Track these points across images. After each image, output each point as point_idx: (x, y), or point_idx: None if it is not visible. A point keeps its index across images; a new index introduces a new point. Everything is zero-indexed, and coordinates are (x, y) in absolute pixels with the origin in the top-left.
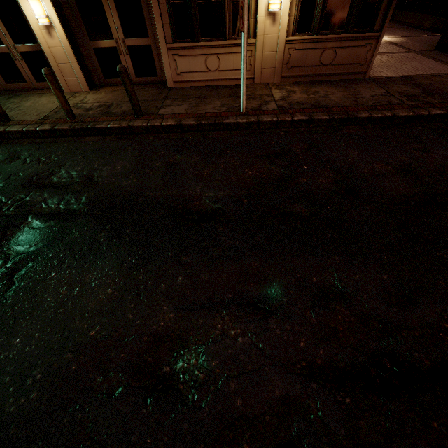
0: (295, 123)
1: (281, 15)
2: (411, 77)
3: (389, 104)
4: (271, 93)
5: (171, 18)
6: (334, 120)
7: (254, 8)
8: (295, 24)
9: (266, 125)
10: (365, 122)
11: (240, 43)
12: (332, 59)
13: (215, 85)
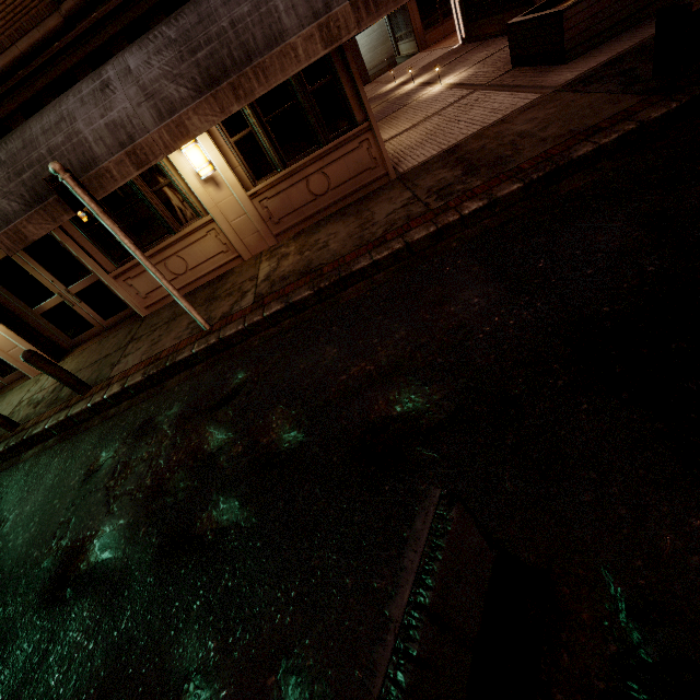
0: (272, 319)
1: (222, 174)
2: (458, 145)
3: (406, 223)
4: (257, 272)
5: (97, 245)
6: (325, 290)
7: (184, 184)
8: (247, 172)
9: (235, 339)
10: (373, 271)
11: (194, 229)
12: (327, 184)
13: (198, 286)
